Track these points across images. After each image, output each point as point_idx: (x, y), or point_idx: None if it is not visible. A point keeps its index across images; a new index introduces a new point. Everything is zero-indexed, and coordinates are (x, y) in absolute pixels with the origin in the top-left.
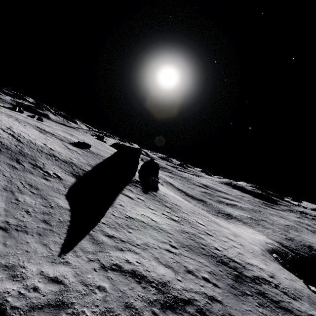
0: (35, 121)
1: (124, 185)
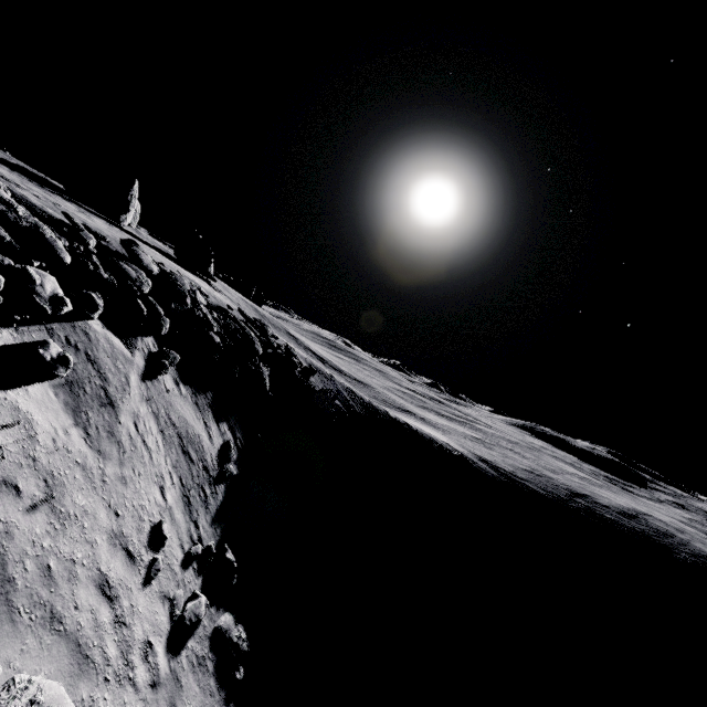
0: None
1: None
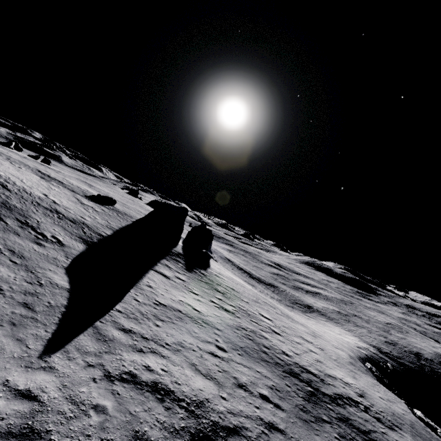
0: (38, 163)
1: (159, 259)
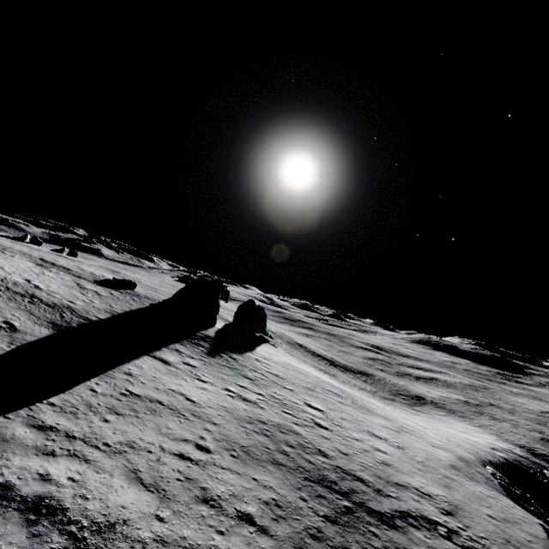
0: (52, 254)
1: (168, 343)
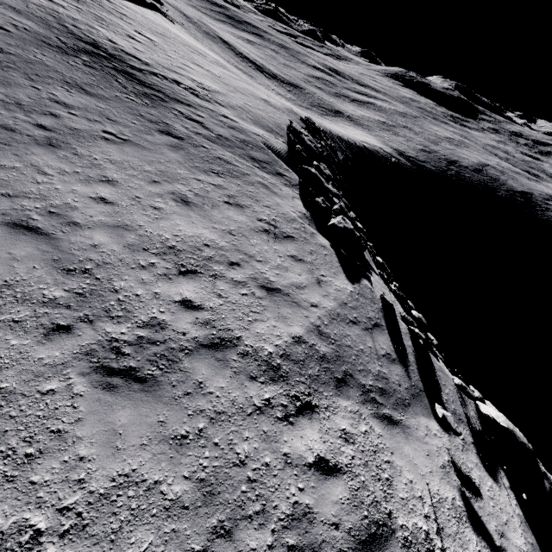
0: None
1: None
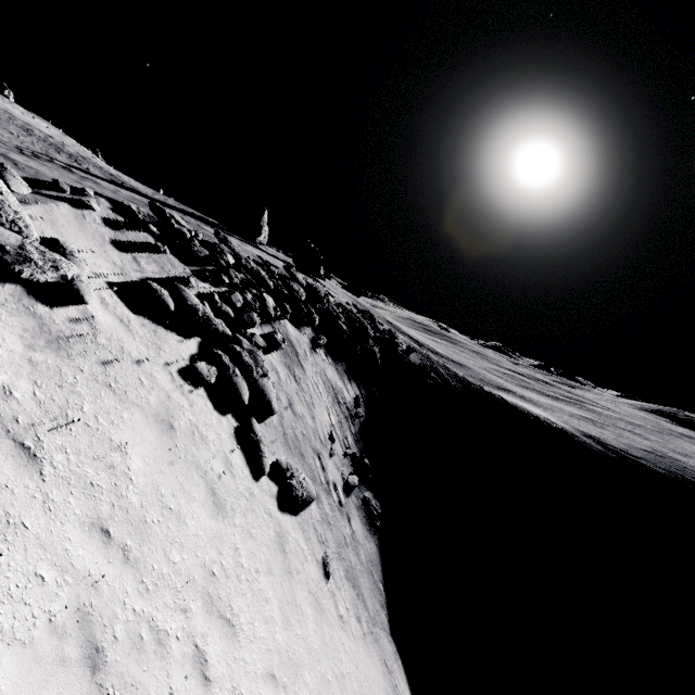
0: None
1: (183, 214)
